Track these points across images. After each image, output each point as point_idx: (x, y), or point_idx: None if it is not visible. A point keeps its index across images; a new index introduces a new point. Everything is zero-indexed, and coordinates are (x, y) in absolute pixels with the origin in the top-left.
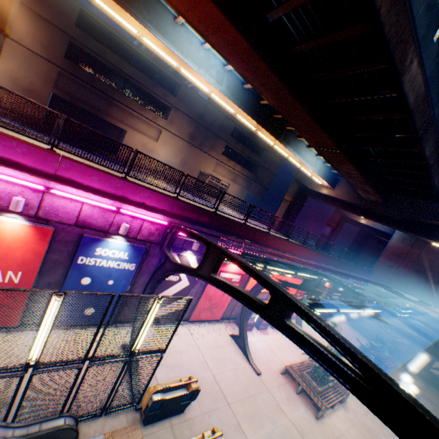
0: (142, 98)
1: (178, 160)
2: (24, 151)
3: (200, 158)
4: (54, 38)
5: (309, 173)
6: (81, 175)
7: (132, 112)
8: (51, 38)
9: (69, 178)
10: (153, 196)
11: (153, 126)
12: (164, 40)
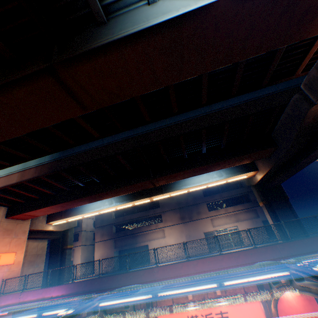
0: (148, 221)
1: (183, 238)
2: (12, 297)
3: (196, 225)
4: (109, 229)
5: (221, 182)
6: (27, 296)
7: (145, 232)
8: (108, 229)
9: (24, 300)
10: (56, 288)
11: (159, 230)
12: (85, 212)
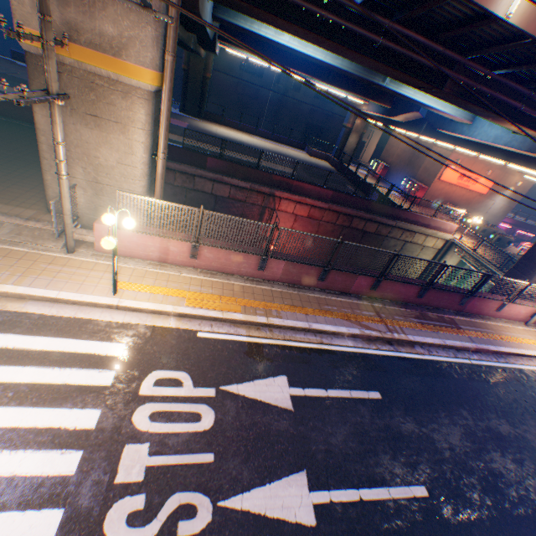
0: None
1: None
2: None
3: None
4: None
5: None
6: None
7: None
8: None
9: None
10: (507, 219)
11: None
12: None
